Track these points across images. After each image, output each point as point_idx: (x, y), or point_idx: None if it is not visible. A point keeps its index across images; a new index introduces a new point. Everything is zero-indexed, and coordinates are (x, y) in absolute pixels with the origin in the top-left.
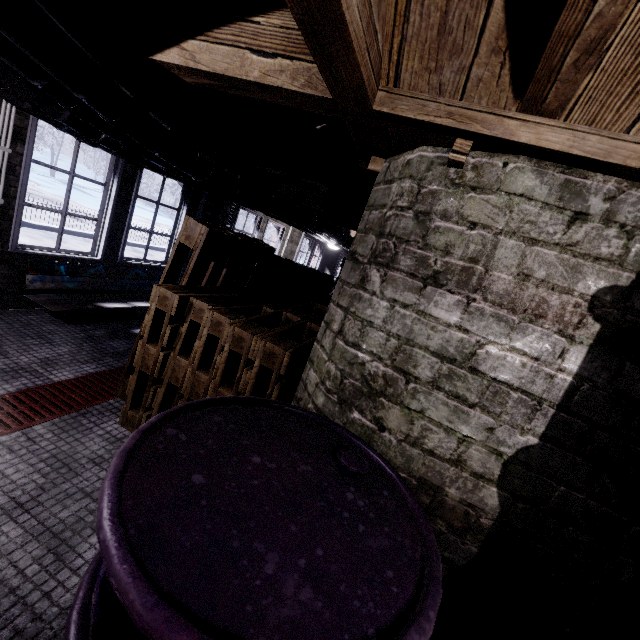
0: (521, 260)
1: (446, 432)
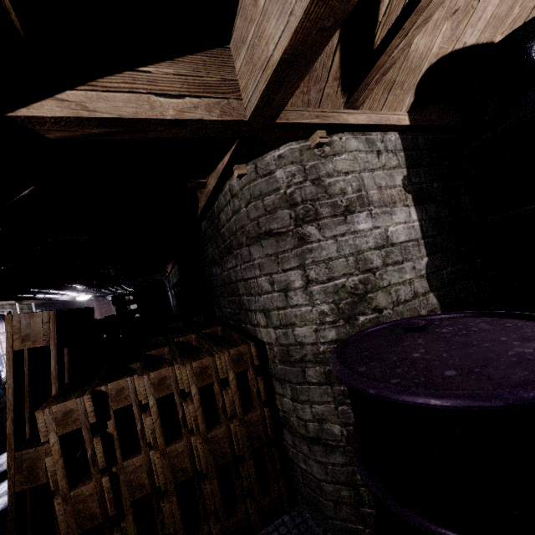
0: (374, 181)
1: (403, 285)
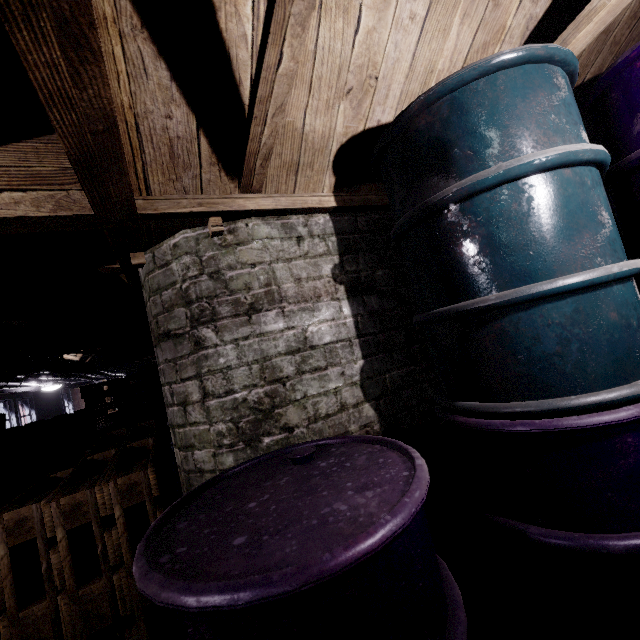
0: (291, 272)
1: (326, 395)
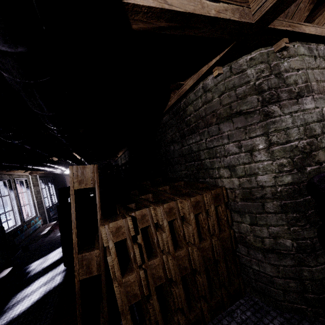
0: (314, 76)
1: None
